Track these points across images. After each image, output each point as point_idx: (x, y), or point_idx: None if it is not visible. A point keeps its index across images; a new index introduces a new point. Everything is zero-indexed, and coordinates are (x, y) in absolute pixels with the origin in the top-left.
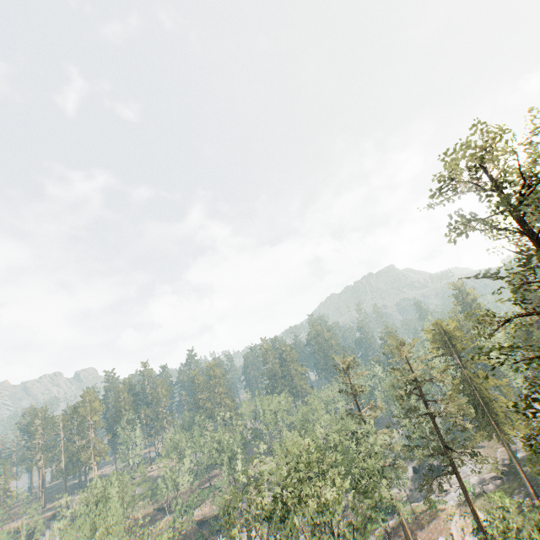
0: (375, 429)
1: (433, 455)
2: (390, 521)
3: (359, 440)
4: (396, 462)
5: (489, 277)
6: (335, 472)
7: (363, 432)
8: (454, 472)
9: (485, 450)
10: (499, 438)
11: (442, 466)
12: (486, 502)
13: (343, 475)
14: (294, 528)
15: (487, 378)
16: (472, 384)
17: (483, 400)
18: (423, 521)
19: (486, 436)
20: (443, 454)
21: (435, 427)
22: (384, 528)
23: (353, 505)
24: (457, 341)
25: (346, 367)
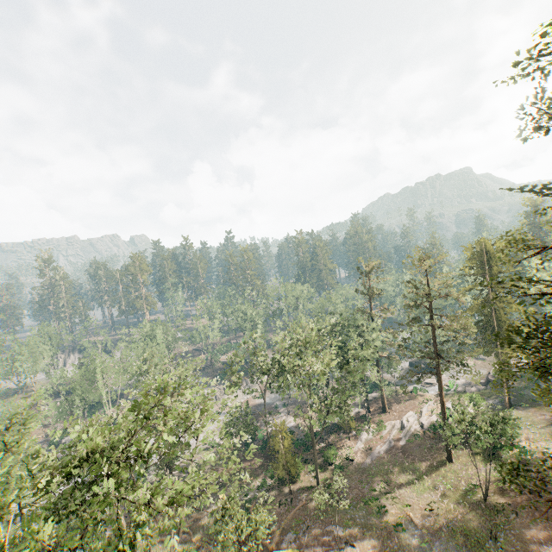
0: (381, 327)
1: (423, 357)
2: (374, 393)
3: (363, 334)
4: (393, 356)
5: (537, 192)
6: (327, 353)
7: (368, 328)
8: (437, 373)
9: (484, 362)
10: (498, 356)
11: (429, 367)
12: (462, 398)
13: (340, 356)
14: (286, 383)
15: (484, 305)
16: (494, 307)
17: (497, 323)
18: (402, 399)
19: (485, 352)
20: (433, 358)
21: (435, 336)
22: (364, 397)
23: (339, 378)
24: (497, 263)
25: (368, 270)
